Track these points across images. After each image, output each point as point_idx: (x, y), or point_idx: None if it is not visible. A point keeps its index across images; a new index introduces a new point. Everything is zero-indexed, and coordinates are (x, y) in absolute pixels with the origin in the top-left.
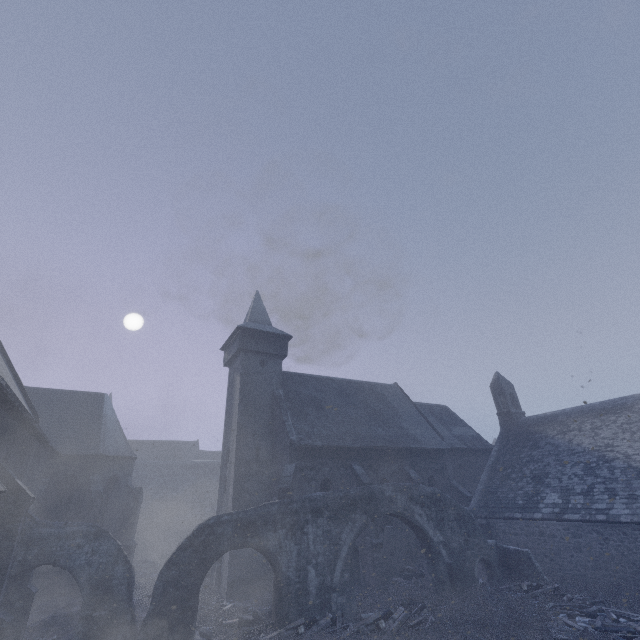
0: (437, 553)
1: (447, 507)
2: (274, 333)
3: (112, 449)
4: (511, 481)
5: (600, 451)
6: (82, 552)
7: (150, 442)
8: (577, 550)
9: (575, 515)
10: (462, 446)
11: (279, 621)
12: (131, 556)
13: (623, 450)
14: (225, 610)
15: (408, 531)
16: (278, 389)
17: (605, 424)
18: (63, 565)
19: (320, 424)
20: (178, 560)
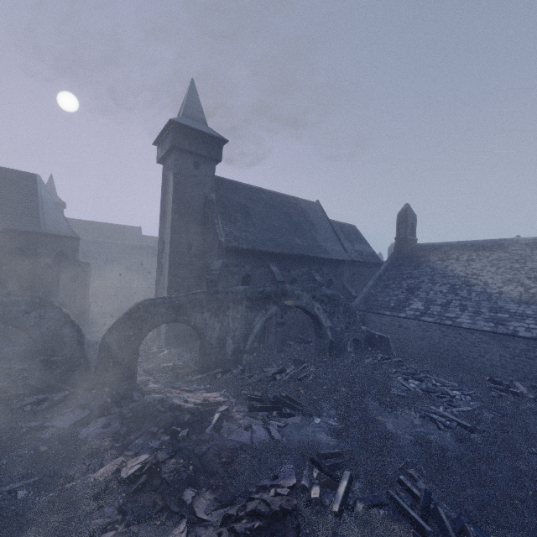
0: (324, 333)
1: (339, 305)
2: (209, 134)
3: (54, 229)
4: (390, 289)
5: (467, 278)
6: (30, 317)
7: (97, 223)
8: (421, 339)
9: (430, 318)
10: (360, 259)
11: (202, 369)
12: (87, 311)
13: (485, 279)
14: (163, 355)
15: (305, 314)
16: (211, 193)
17: (479, 258)
18: (14, 325)
19: (247, 230)
20: (118, 329)
